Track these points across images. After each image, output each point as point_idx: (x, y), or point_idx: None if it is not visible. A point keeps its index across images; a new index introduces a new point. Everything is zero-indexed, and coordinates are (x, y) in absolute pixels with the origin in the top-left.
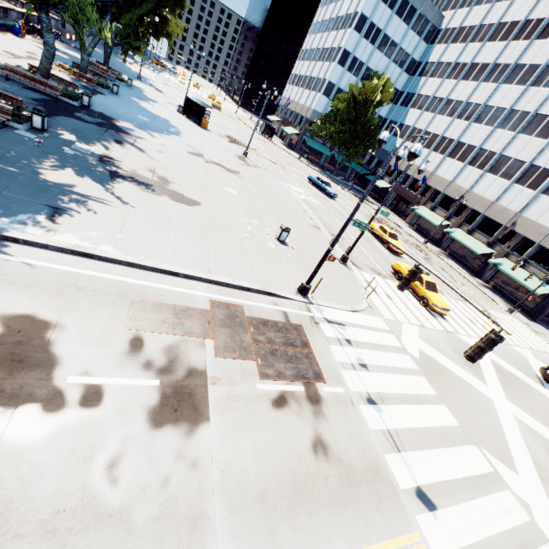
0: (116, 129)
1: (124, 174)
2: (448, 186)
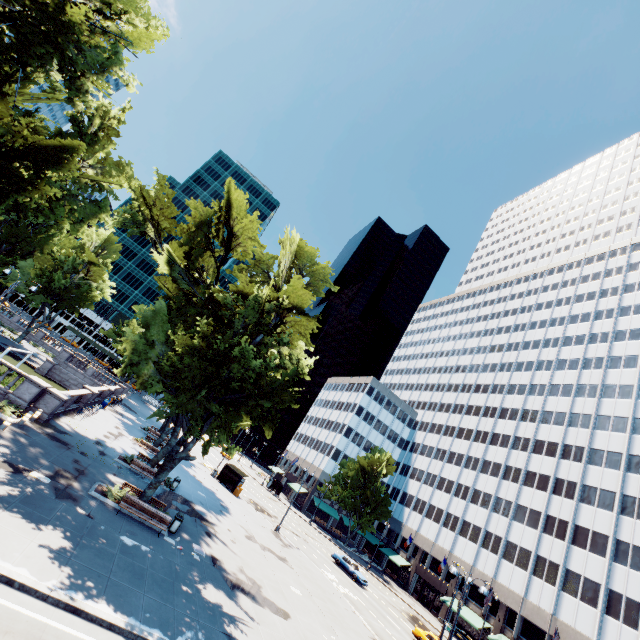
0: (199, 517)
1: (233, 580)
2: (471, 571)
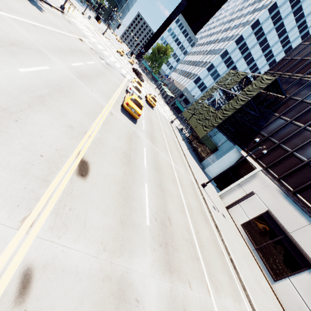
0: None
1: None
2: None
